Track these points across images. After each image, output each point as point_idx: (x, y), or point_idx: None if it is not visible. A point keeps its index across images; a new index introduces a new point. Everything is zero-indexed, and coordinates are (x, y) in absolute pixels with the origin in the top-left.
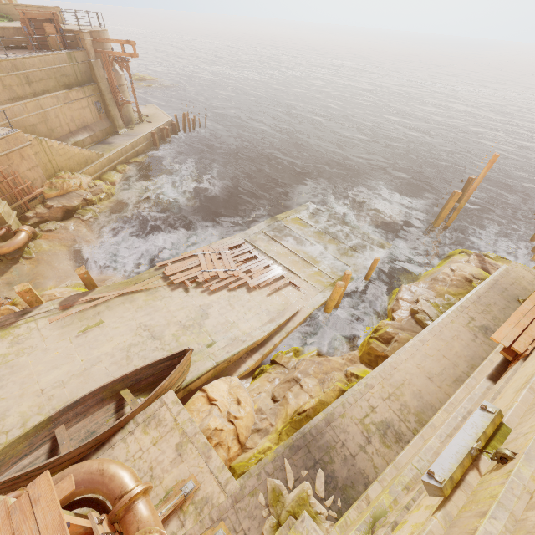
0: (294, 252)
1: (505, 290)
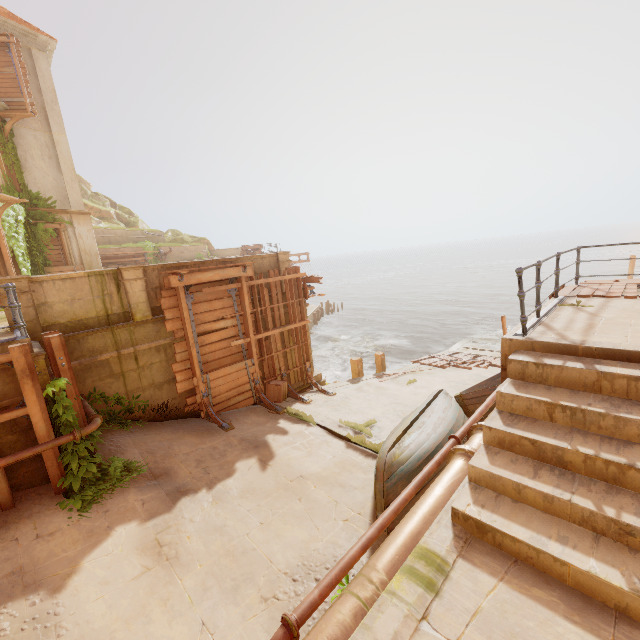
0: None
1: None
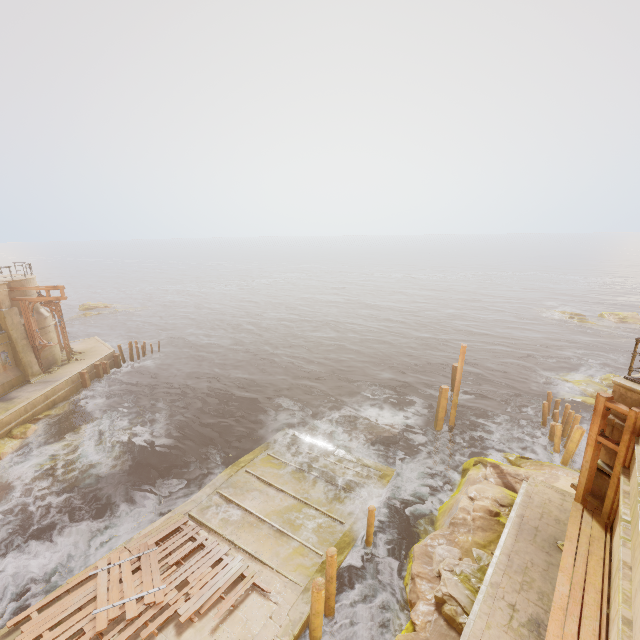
0: (263, 519)
1: (536, 531)
